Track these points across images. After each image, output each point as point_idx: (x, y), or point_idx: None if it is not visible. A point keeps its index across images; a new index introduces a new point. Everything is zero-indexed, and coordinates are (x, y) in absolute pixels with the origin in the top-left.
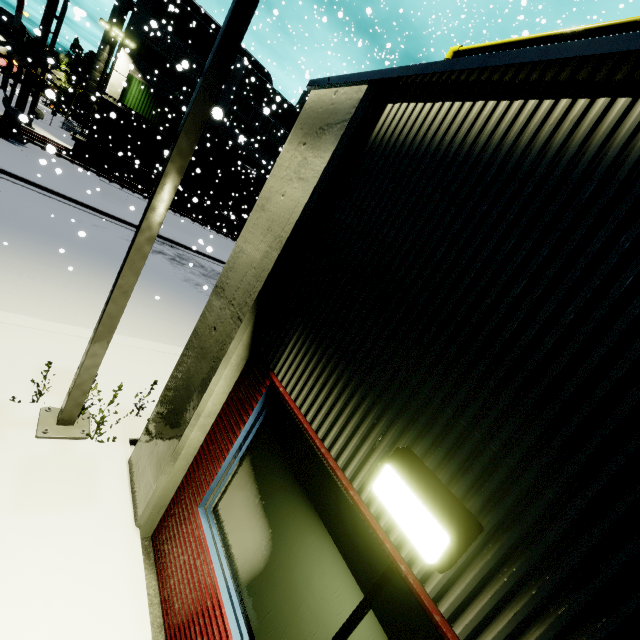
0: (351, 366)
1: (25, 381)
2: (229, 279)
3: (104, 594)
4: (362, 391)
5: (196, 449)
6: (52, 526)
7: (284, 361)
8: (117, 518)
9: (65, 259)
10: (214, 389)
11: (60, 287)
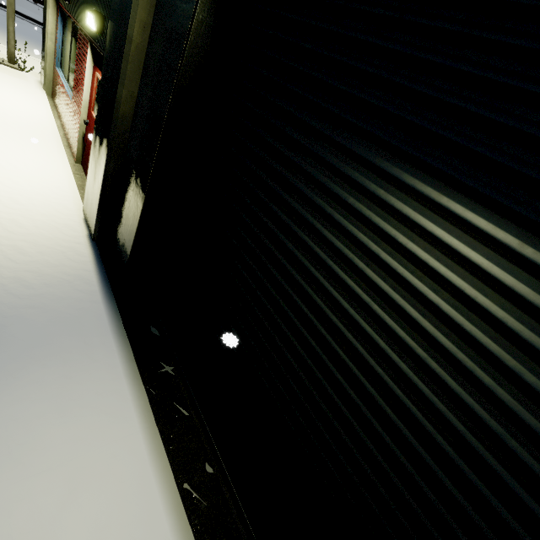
0: None
1: None
2: None
3: (32, 91)
4: None
5: (53, 53)
6: (12, 77)
7: None
8: (36, 86)
9: None
10: (49, 20)
11: None
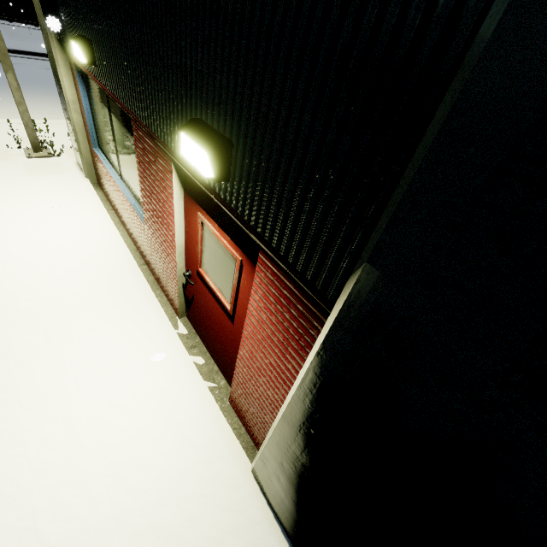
0: (71, 19)
1: (11, 142)
2: (38, 16)
3: (76, 191)
4: (75, 27)
5: (83, 127)
6: (47, 178)
7: (69, 44)
8: (76, 176)
9: (5, 91)
10: (64, 84)
11: (10, 106)
